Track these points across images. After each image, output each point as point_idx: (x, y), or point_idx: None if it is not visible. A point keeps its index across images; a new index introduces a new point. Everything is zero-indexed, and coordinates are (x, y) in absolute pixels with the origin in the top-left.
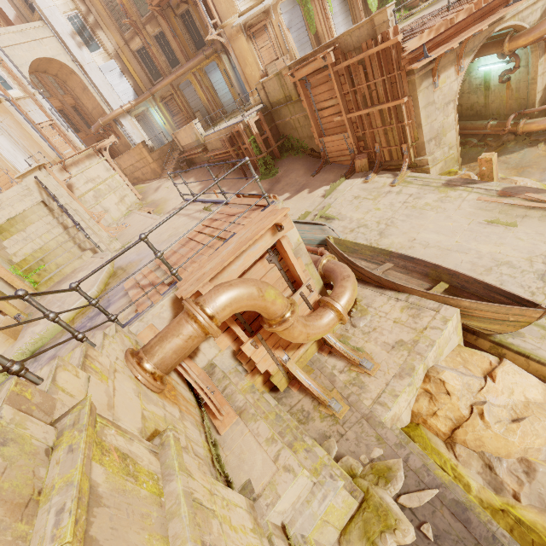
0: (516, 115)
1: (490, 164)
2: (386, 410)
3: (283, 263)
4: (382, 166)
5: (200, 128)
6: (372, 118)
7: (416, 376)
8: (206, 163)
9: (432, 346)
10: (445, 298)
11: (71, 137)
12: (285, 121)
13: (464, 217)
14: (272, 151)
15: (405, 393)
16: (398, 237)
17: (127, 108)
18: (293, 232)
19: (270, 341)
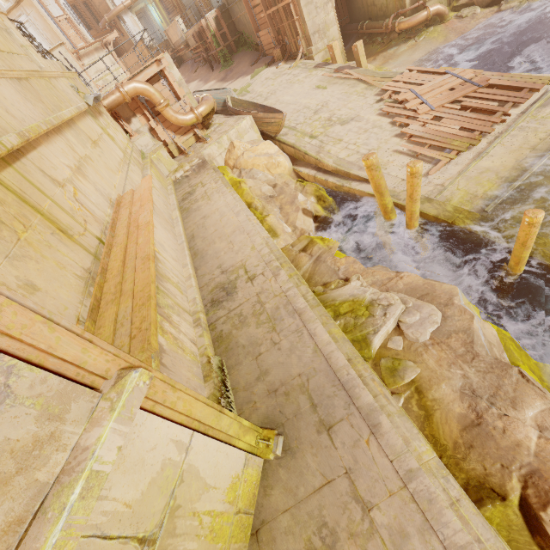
0: (395, 15)
1: (333, 49)
2: (205, 150)
3: (171, 87)
4: (292, 56)
5: (182, 25)
6: (281, 14)
7: (222, 140)
8: (190, 60)
9: (232, 129)
10: (252, 113)
11: (82, 32)
12: (238, 18)
13: (309, 86)
14: (231, 46)
15: (216, 146)
16: (272, 100)
17: (128, 5)
18: (176, 72)
19: (164, 125)
